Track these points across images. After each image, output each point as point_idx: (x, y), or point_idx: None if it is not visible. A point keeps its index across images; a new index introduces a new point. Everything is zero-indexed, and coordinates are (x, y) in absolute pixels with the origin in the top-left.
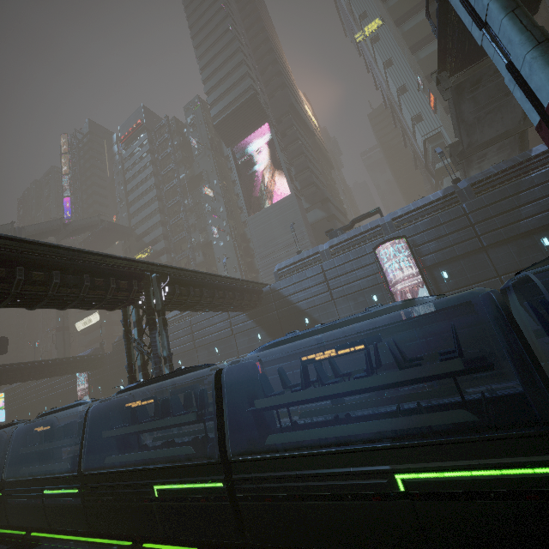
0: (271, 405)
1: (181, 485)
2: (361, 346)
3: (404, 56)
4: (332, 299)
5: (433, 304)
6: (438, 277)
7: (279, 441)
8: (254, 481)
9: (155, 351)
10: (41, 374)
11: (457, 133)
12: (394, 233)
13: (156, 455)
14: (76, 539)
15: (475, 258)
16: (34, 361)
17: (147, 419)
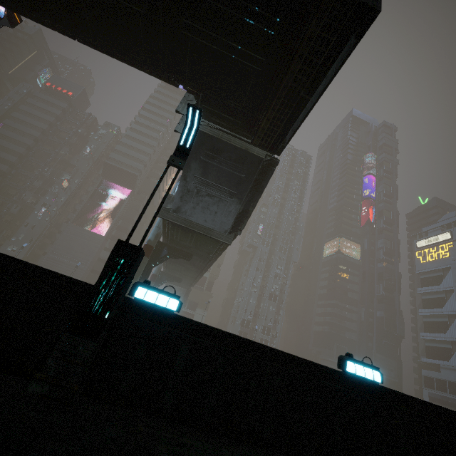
0: None
1: None
2: None
3: None
4: None
5: None
6: None
7: None
8: None
9: None
10: None
11: None
12: None
13: None
14: None
15: None
16: None
17: None
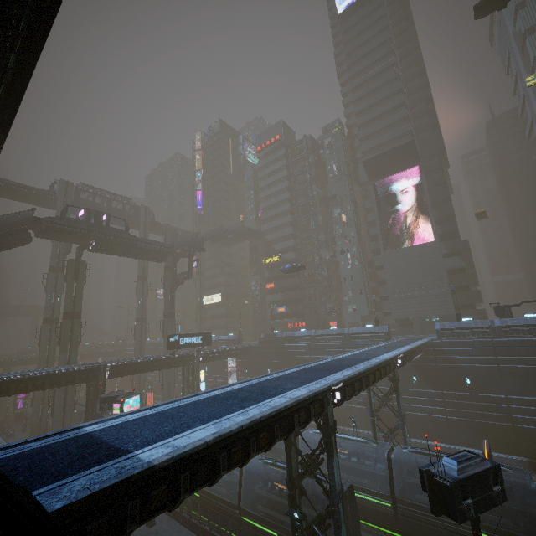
0: None
1: None
2: None
3: None
4: (499, 372)
5: None
6: None
7: None
8: None
9: (400, 411)
10: (221, 358)
11: None
12: None
13: None
14: (365, 523)
15: None
16: (218, 348)
17: None
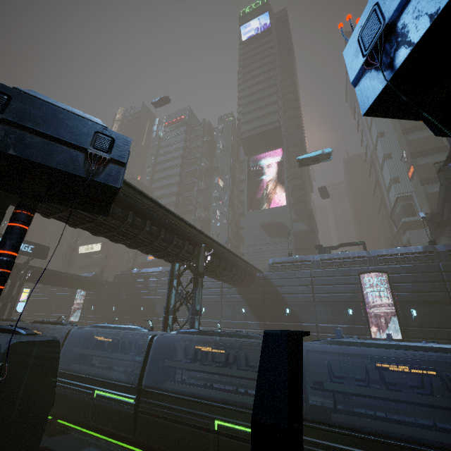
0: (341, 390)
1: (244, 428)
2: (433, 372)
3: (395, 133)
4: (313, 301)
5: (400, 333)
6: (408, 313)
7: (344, 421)
8: (318, 446)
9: (194, 304)
10: (59, 282)
11: (440, 207)
12: (377, 267)
13: (218, 396)
14: (107, 439)
15: (442, 308)
16: (58, 271)
17: (207, 363)
